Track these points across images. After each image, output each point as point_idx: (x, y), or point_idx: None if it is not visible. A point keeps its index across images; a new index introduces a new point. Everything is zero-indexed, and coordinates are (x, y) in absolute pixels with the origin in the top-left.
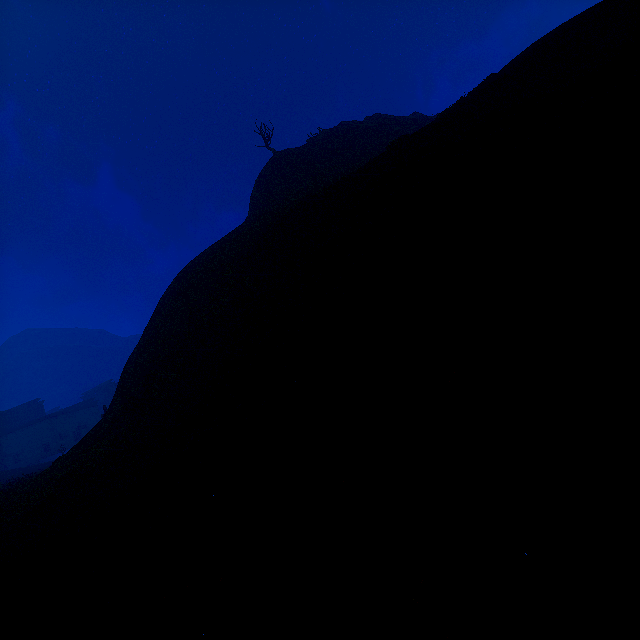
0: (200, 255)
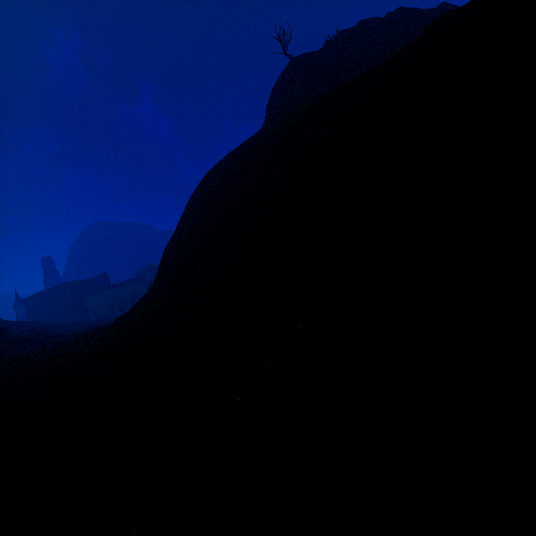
0: (222, 159)
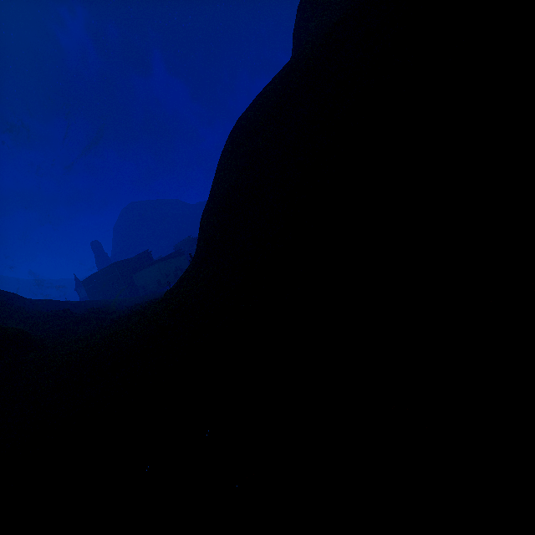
0: (251, 104)
